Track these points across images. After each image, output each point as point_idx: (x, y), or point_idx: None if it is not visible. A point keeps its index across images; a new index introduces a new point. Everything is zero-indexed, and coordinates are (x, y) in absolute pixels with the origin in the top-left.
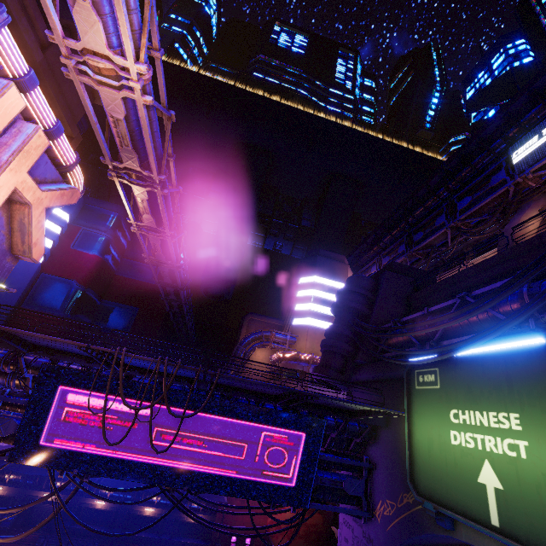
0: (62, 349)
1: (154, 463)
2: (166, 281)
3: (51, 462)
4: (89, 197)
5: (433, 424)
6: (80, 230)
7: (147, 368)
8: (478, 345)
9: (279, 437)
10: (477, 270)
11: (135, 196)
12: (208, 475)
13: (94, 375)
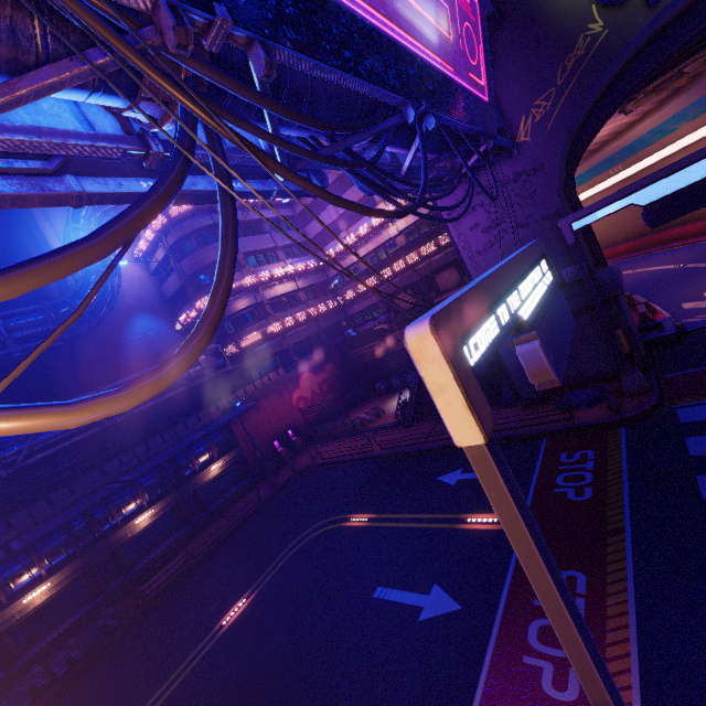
0: None
1: (373, 25)
2: None
3: None
4: None
5: None
6: None
7: None
8: None
9: (464, 1)
10: None
11: None
12: (435, 74)
13: None
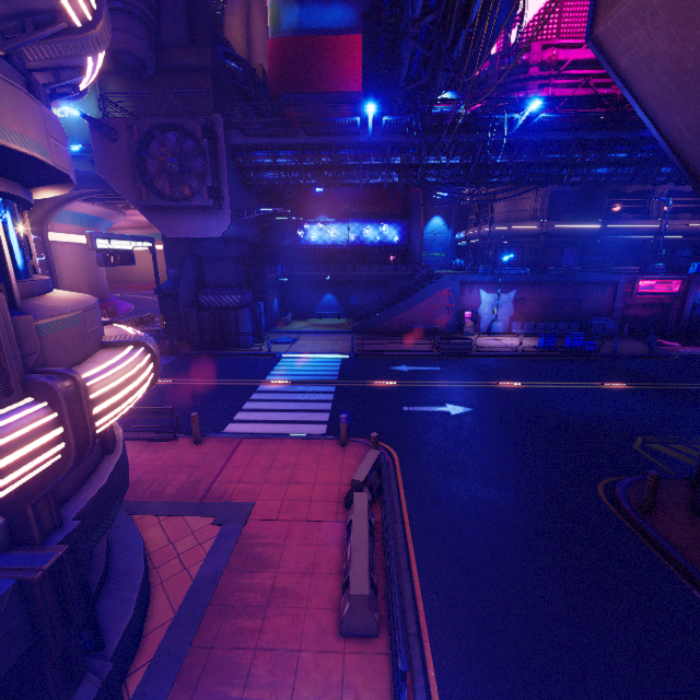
0: None
1: None
2: None
3: None
4: None
5: None
6: None
7: None
8: None
9: None
10: None
11: None
12: None
13: None
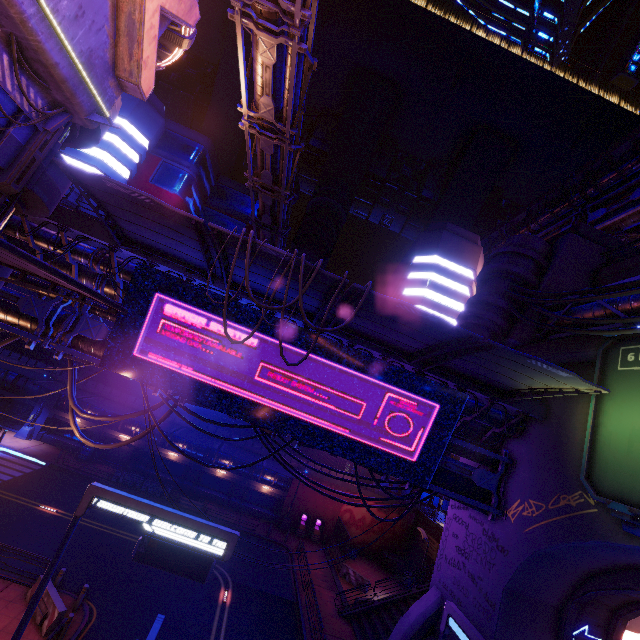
0: (161, 248)
1: (257, 402)
2: (265, 220)
3: (145, 377)
4: (171, 121)
5: None
6: (160, 162)
7: (256, 292)
8: None
9: (406, 403)
10: None
11: (254, 65)
12: (316, 428)
13: (195, 288)
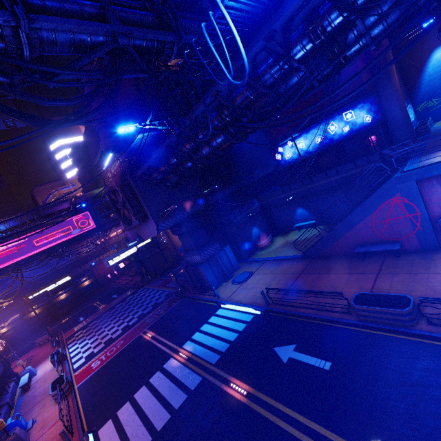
0: None
1: (43, 250)
2: None
3: (5, 272)
4: None
5: None
6: None
7: (10, 228)
8: (107, 159)
9: (80, 217)
10: None
11: None
12: (65, 241)
13: None
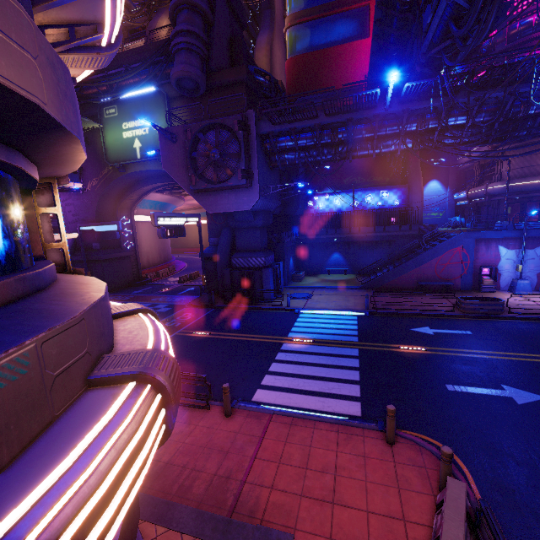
0: None
1: None
2: None
3: None
4: None
5: (116, 132)
6: None
7: None
8: (134, 91)
9: None
10: (133, 54)
11: None
12: None
13: None
